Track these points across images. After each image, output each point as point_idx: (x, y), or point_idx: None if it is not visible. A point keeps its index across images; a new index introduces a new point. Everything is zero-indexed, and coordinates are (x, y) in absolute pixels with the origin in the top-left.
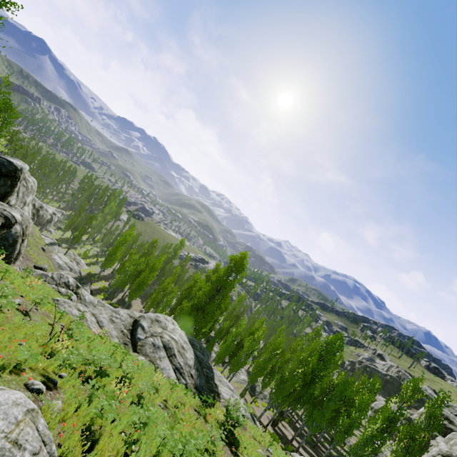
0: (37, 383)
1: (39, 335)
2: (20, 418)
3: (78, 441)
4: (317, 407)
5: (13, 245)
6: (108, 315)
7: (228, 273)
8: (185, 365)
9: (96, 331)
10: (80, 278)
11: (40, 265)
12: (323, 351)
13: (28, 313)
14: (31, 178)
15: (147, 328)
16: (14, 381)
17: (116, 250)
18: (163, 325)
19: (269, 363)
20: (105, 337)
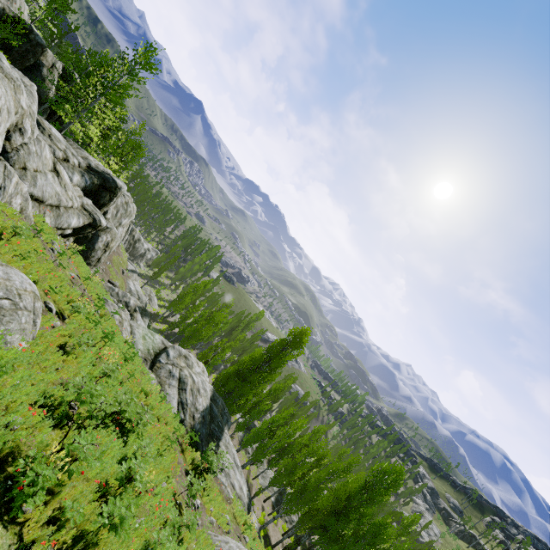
0: (52, 305)
1: (73, 294)
2: (28, 290)
3: (56, 342)
4: (339, 545)
5: (96, 251)
6: (144, 332)
7: (282, 345)
8: (191, 405)
9: (125, 337)
10: (144, 309)
11: (113, 281)
12: (373, 482)
13: (76, 286)
14: (132, 205)
15: (172, 357)
16: (40, 295)
17: (186, 294)
18: (189, 363)
19: (300, 467)
20: (130, 343)
